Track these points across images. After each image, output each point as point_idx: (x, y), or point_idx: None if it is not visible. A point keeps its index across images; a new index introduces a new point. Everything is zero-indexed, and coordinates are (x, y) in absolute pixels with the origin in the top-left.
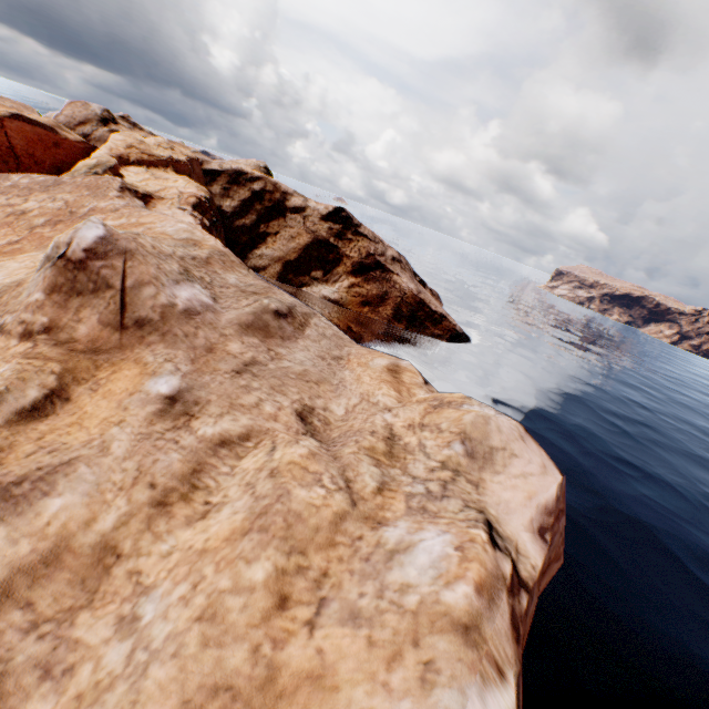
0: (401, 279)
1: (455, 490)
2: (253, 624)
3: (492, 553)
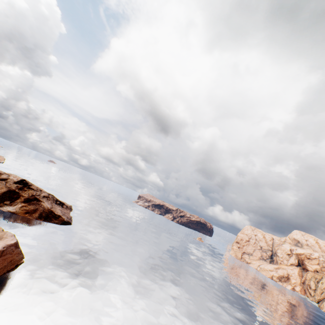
0: (45, 203)
1: None
2: None
3: None
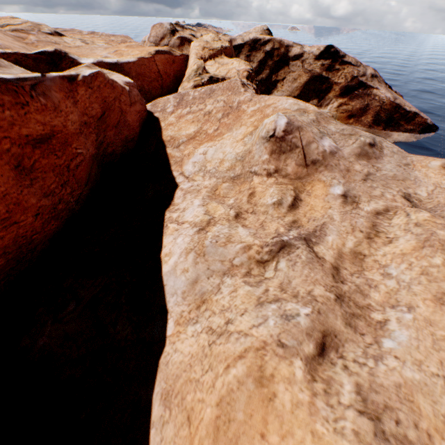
0: (379, 92)
1: None
2: None
3: None
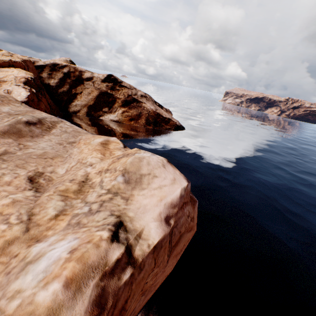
0: (146, 105)
1: (109, 205)
2: None
3: (106, 246)
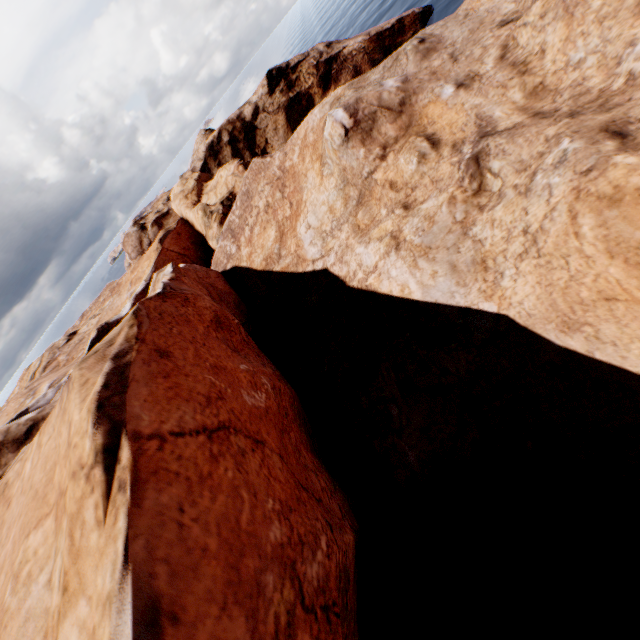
0: (349, 47)
1: None
2: (619, 0)
3: None
